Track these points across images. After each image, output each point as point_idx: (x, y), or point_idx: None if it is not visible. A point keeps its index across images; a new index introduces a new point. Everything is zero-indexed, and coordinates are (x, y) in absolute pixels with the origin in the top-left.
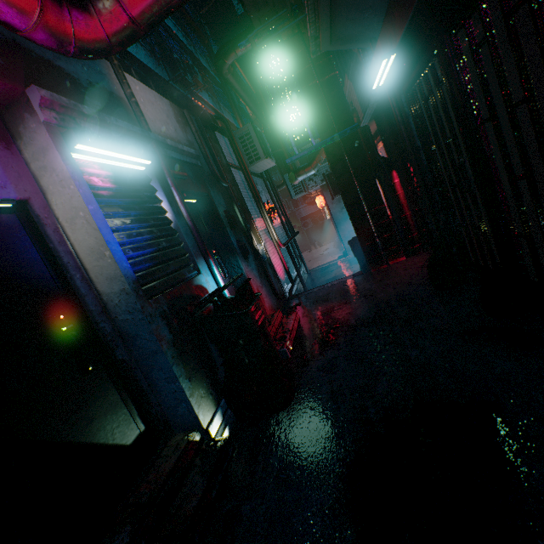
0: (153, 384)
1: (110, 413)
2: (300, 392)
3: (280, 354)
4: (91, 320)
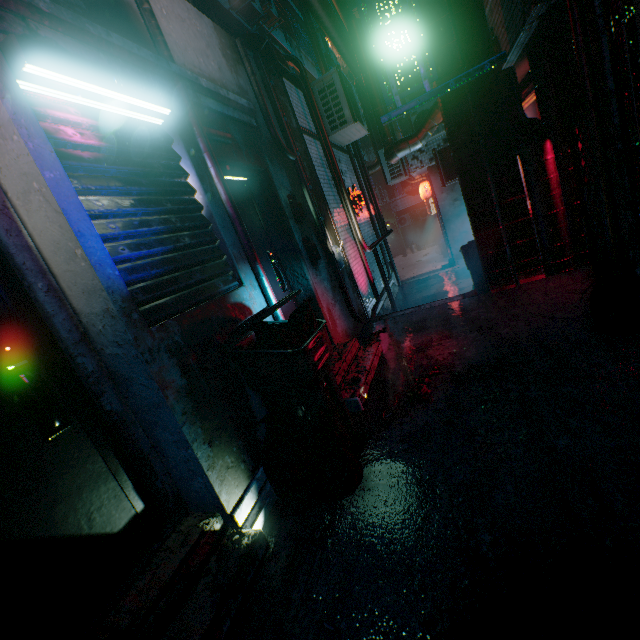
0: (158, 446)
1: (88, 490)
2: (371, 472)
3: (349, 404)
4: (63, 353)
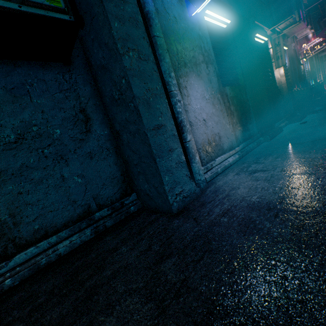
0: None
1: None
2: None
3: None
4: None
